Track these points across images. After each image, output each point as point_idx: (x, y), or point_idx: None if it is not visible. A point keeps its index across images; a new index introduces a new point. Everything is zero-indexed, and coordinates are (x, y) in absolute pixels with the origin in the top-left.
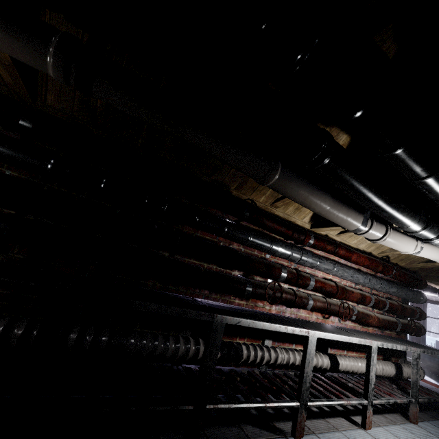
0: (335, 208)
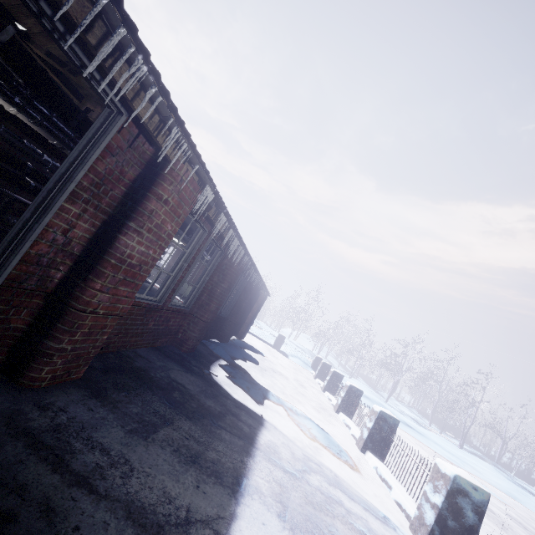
0: None
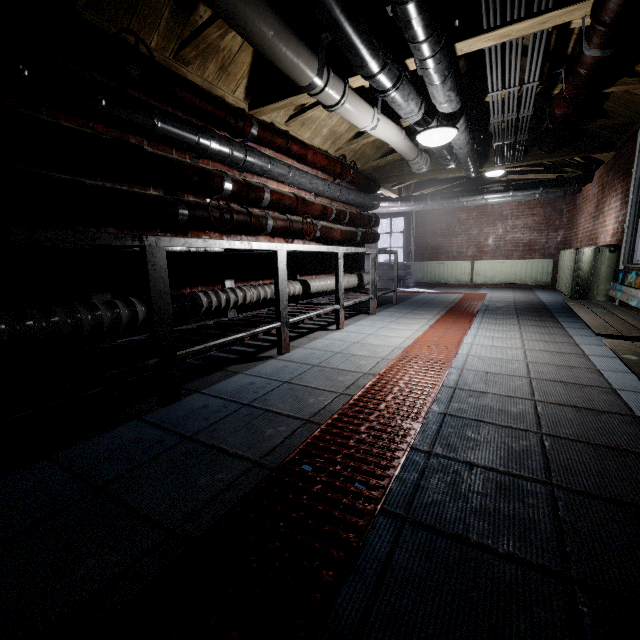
0: (282, 35)
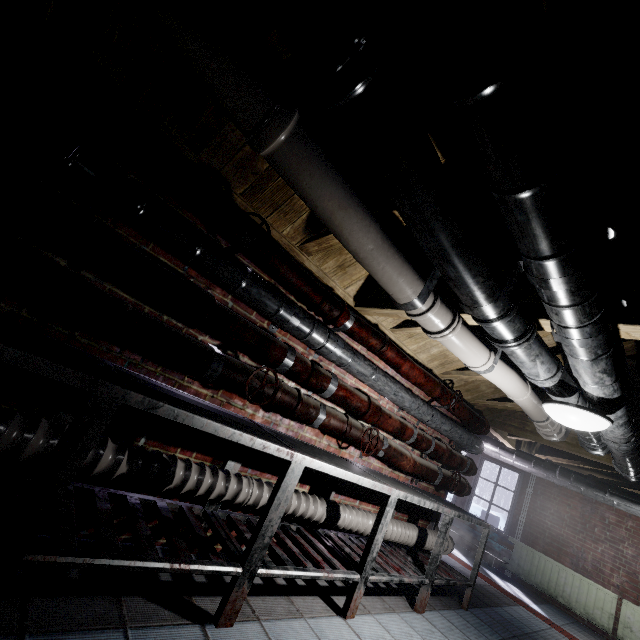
0: (383, 251)
